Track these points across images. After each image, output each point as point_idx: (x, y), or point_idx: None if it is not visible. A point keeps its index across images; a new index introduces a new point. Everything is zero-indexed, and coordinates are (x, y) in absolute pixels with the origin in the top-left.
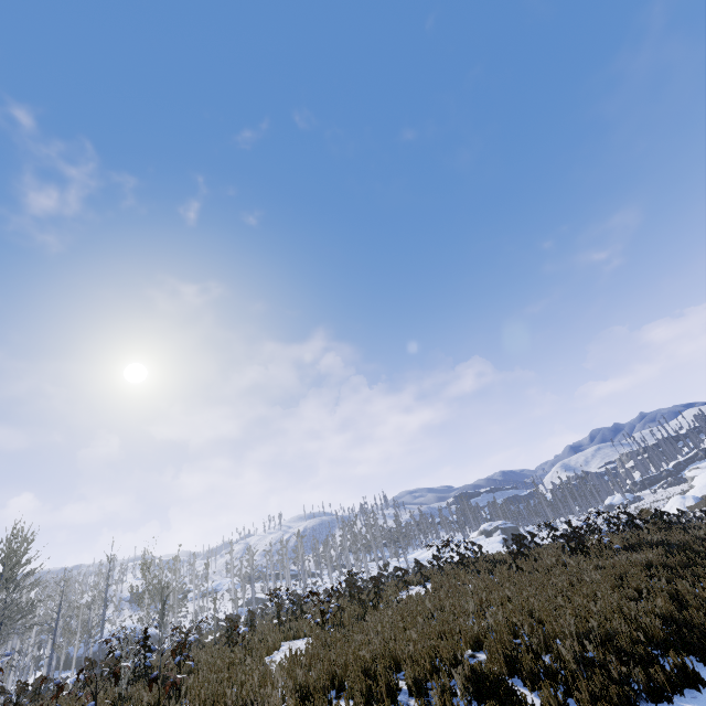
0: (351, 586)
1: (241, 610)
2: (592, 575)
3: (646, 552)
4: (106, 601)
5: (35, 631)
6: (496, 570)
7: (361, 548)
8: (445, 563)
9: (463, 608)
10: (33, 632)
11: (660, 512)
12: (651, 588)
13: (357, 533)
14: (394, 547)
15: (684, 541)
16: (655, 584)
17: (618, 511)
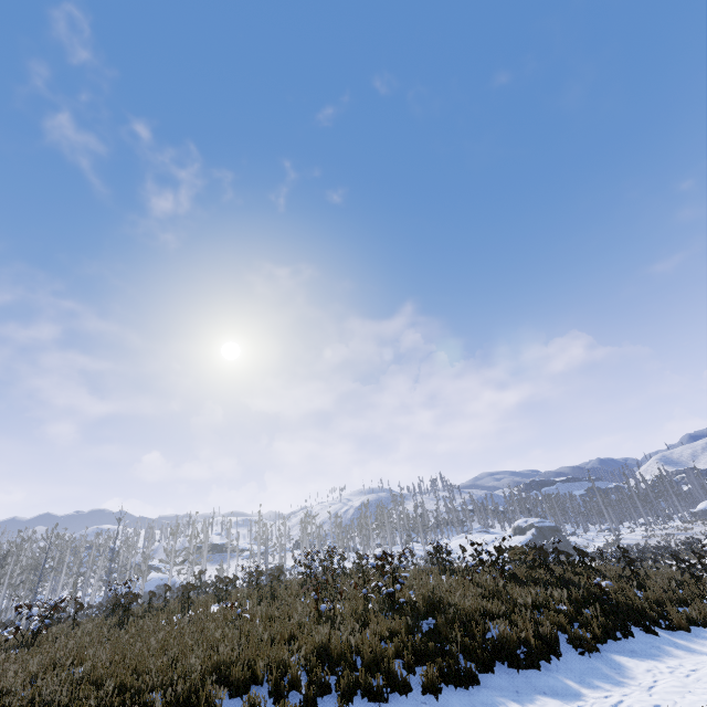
0: (153, 593)
1: (259, 576)
2: (202, 655)
3: (383, 622)
4: (113, 557)
5: (65, 574)
6: (277, 603)
7: (370, 532)
8: (457, 557)
9: (2, 673)
10: (63, 575)
11: (544, 553)
12: (172, 705)
13: (368, 517)
14: (407, 535)
15: (464, 612)
16: (202, 697)
17: (499, 543)
